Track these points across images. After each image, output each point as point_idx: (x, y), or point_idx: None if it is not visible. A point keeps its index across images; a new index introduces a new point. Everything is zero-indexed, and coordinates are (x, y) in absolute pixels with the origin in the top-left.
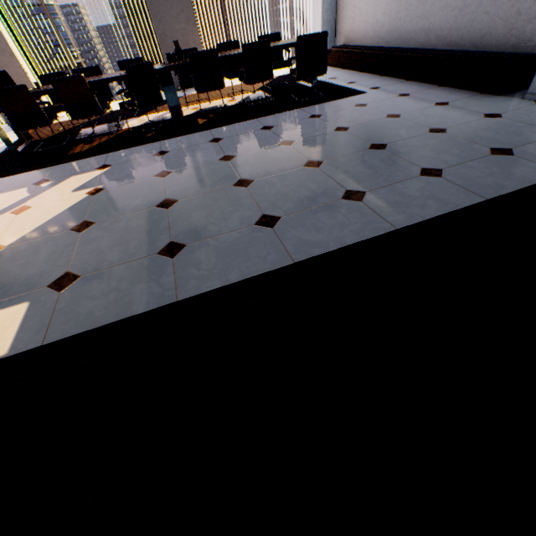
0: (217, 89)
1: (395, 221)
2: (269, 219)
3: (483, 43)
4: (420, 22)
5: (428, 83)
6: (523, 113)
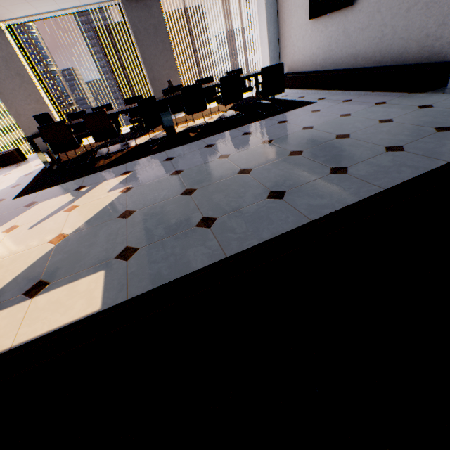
0: (201, 111)
1: (381, 184)
2: (276, 193)
3: (402, 58)
4: (348, 50)
5: (362, 91)
6: (449, 102)
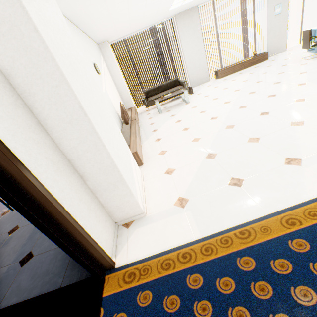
0: None
1: None
2: None
3: None
4: None
5: None
6: None
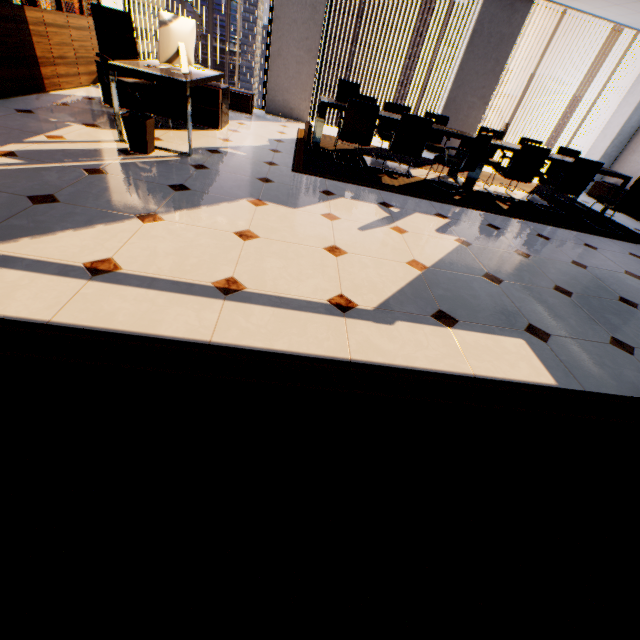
0: (523, 181)
1: None
2: None
3: None
4: None
5: None
6: None
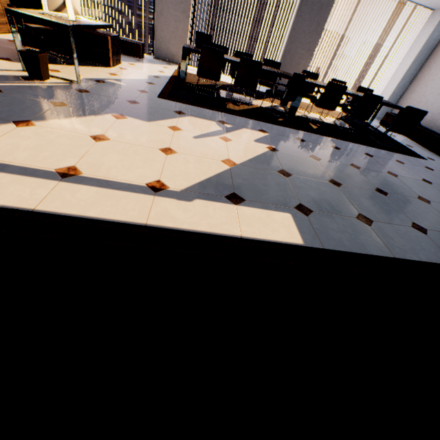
0: (329, 109)
1: None
2: (419, 227)
3: None
4: None
5: None
6: None
